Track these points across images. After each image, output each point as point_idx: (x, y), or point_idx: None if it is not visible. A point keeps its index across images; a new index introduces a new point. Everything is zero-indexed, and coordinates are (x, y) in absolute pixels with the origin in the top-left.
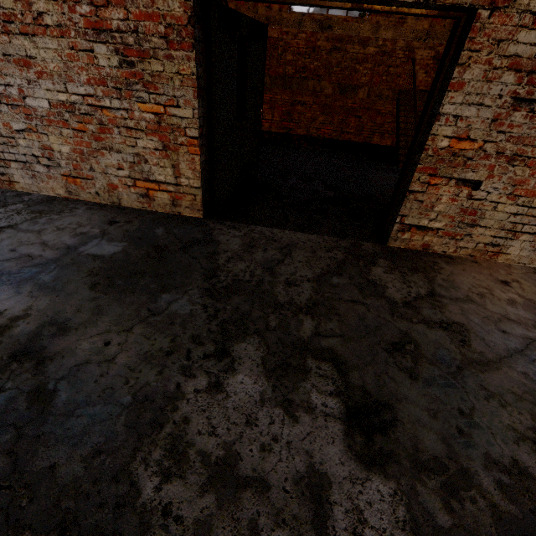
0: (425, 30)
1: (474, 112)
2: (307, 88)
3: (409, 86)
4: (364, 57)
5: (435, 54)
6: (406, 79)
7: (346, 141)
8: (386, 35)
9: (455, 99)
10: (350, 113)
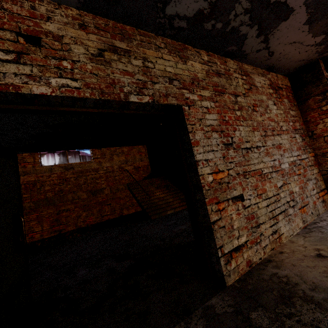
0: (124, 160)
1: (212, 155)
2: (68, 199)
3: (129, 182)
4: (99, 176)
5: (133, 167)
6: (126, 179)
7: (108, 220)
8: (106, 165)
9: (199, 150)
10: (103, 204)
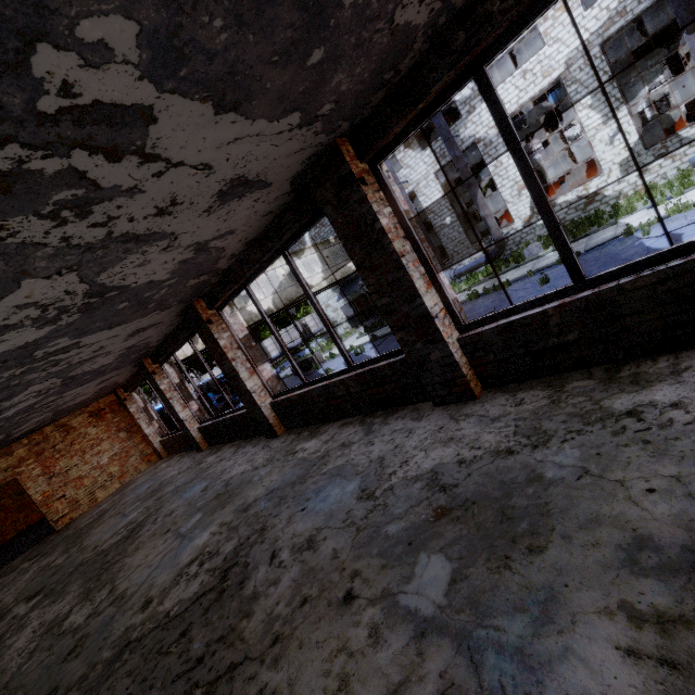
0: None
1: (41, 488)
2: None
3: None
4: None
5: None
6: None
7: None
8: None
9: (31, 490)
10: None
